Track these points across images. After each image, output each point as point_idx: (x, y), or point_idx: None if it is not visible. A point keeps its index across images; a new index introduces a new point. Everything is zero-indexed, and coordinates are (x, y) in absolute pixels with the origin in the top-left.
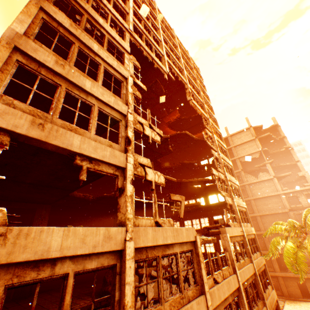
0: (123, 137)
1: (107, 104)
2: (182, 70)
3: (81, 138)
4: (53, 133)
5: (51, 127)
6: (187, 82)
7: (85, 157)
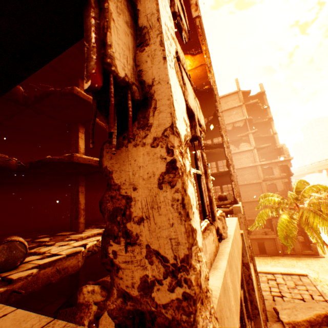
0: None
1: None
2: None
3: None
4: None
5: None
6: None
7: None
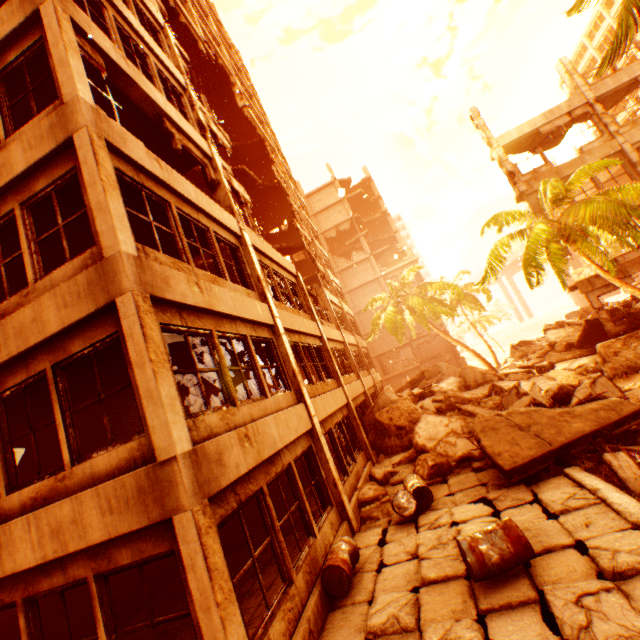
0: (194, 120)
1: (161, 63)
2: (218, 45)
3: (162, 97)
4: (137, 76)
5: (132, 67)
6: (233, 72)
7: (172, 125)
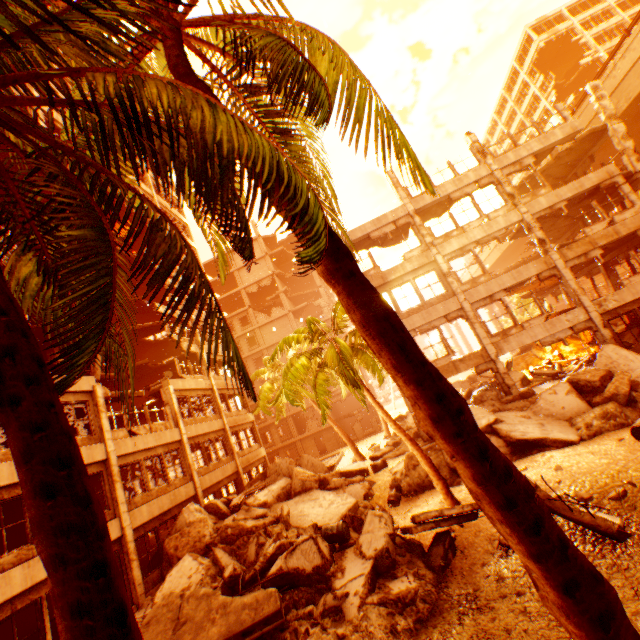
0: None
1: None
2: None
3: None
4: None
5: None
6: None
7: None
